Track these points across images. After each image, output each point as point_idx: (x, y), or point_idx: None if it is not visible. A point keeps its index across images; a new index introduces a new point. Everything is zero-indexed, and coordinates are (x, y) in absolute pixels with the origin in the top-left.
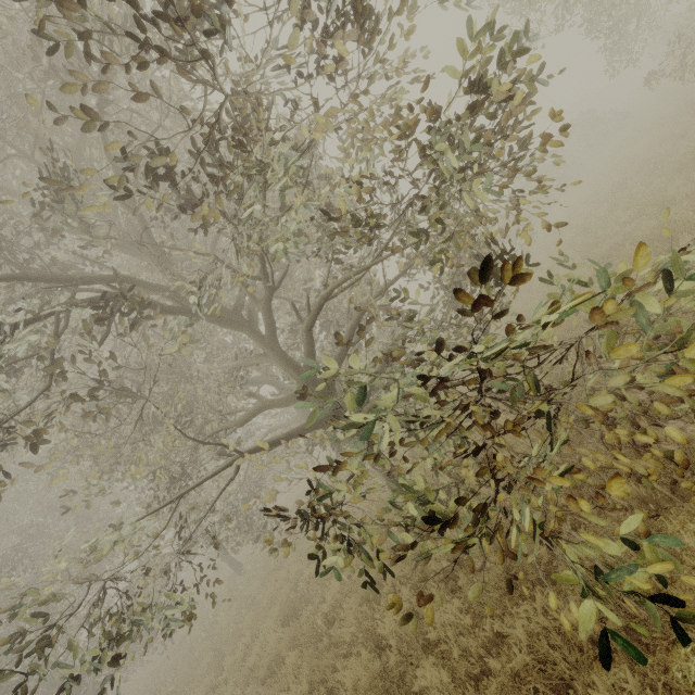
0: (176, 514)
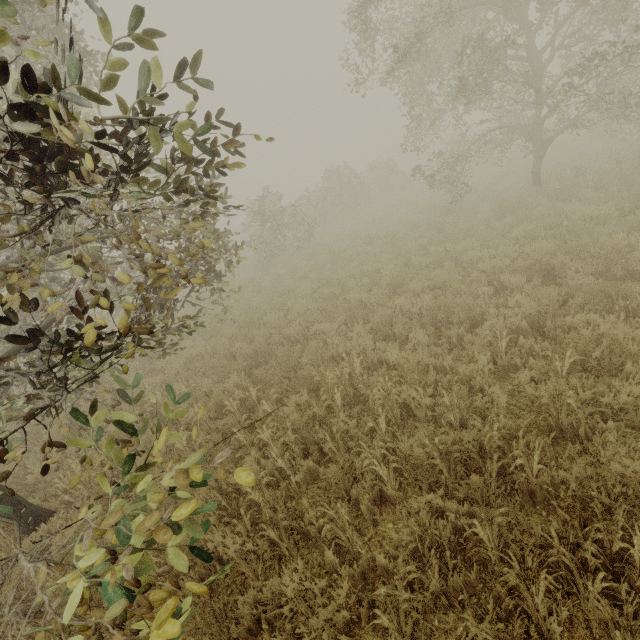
0: None
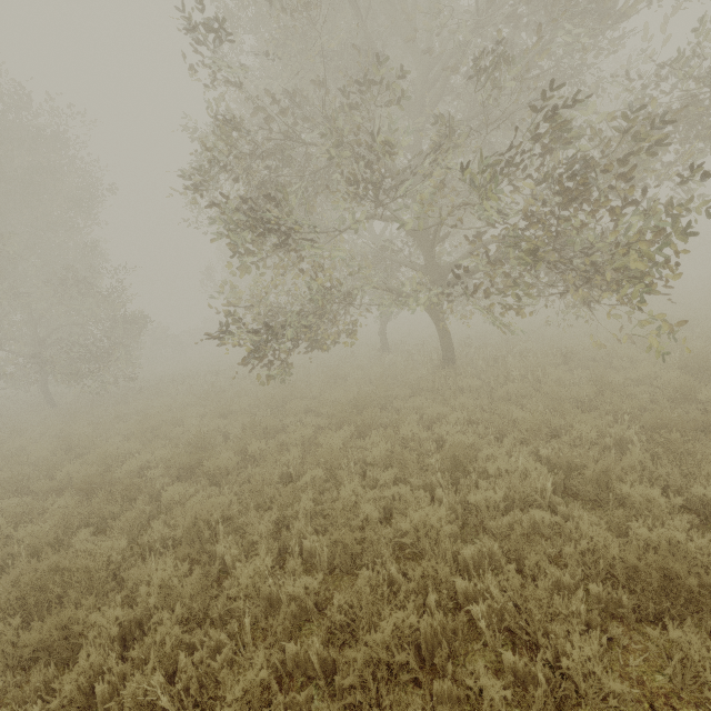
0: None
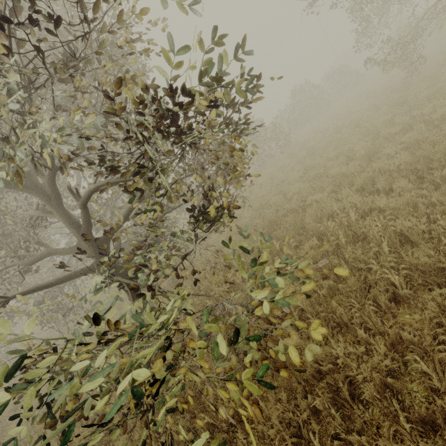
0: (3, 290)
